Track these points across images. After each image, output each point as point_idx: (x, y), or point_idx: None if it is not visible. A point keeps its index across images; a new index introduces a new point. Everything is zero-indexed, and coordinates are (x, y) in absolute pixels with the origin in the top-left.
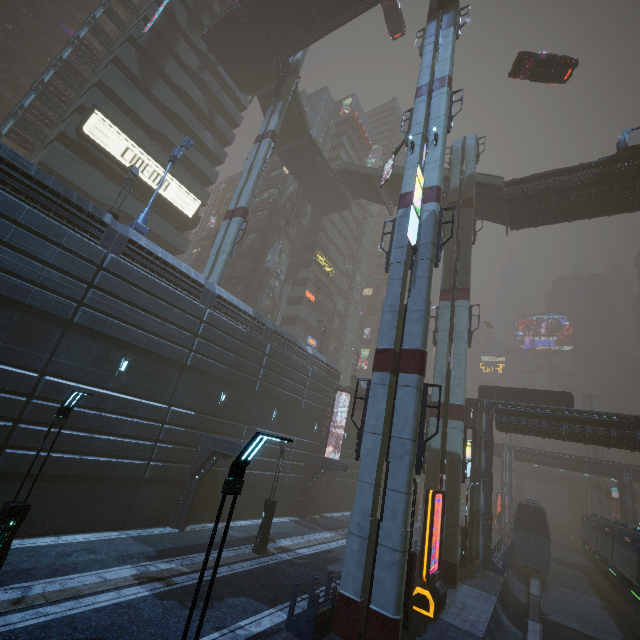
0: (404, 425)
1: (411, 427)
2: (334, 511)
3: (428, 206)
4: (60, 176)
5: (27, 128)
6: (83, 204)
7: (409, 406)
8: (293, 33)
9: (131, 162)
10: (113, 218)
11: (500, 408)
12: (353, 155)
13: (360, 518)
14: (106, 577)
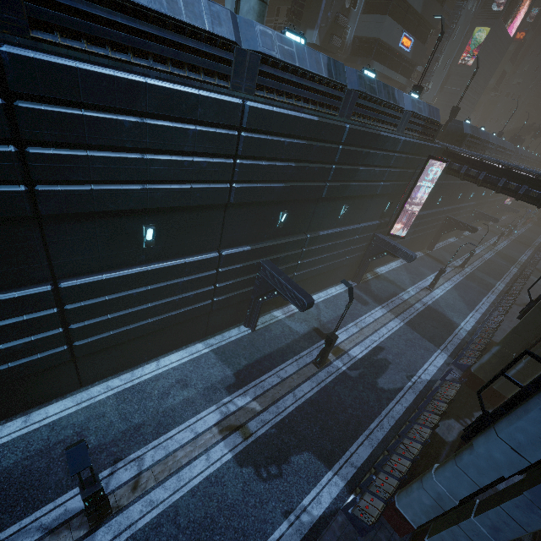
0: None
1: None
2: (385, 263)
3: None
4: None
5: None
6: None
7: None
8: None
9: None
10: None
11: None
12: None
13: (443, 492)
14: (197, 430)
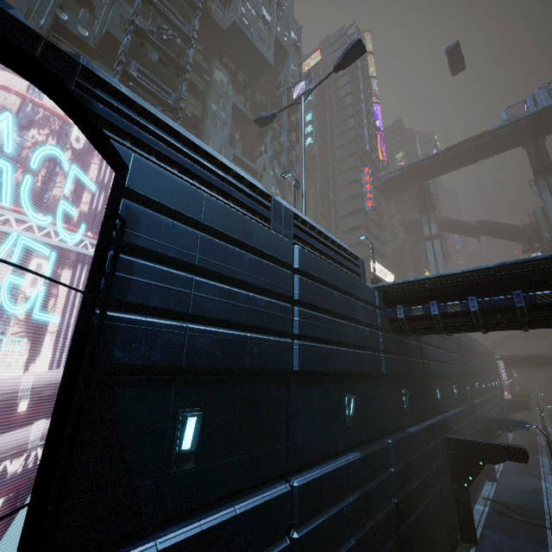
0: None
1: None
2: None
3: None
4: None
5: None
6: None
7: None
8: (431, 175)
9: (378, 273)
10: None
11: None
12: None
13: None
14: (546, 460)
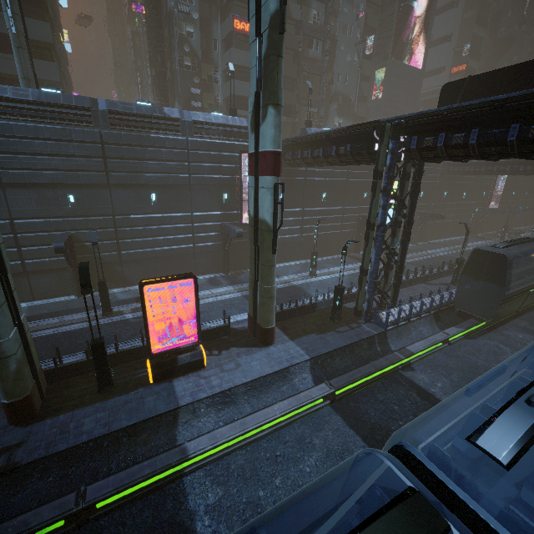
0: None
1: None
2: (281, 262)
3: None
4: None
5: None
6: None
7: None
8: None
9: None
10: None
11: (410, 126)
12: None
13: None
14: None
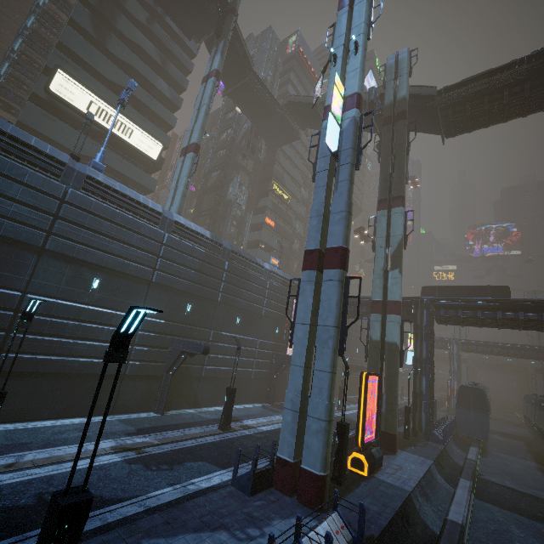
0: (328, 314)
1: (334, 315)
2: None
3: (349, 113)
4: (37, 132)
5: (6, 94)
6: (41, 147)
7: (332, 297)
8: None
9: (96, 114)
10: (71, 158)
11: (438, 303)
12: (301, 90)
13: (292, 395)
14: (88, 448)
